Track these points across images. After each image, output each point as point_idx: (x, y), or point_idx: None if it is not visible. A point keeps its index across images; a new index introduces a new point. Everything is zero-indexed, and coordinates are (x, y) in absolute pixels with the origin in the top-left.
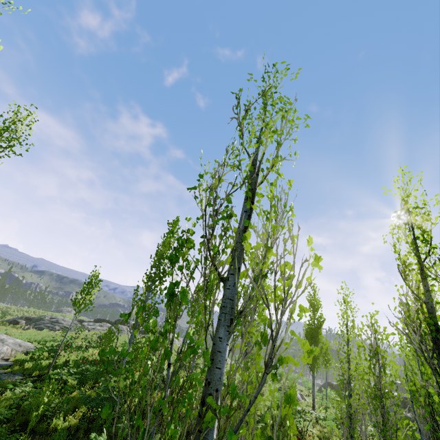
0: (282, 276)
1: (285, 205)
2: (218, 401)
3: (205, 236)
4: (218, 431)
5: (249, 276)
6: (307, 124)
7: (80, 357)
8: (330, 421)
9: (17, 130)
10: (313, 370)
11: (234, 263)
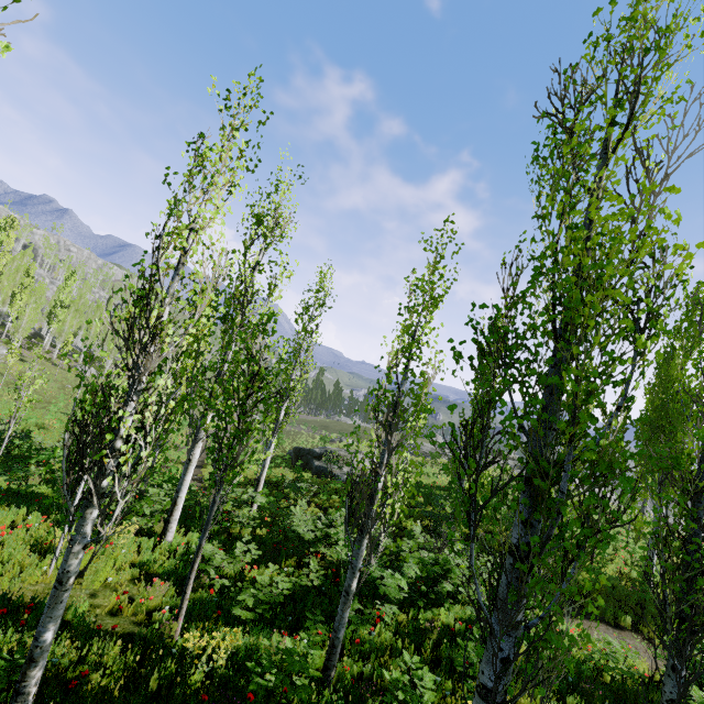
0: (391, 417)
1: (414, 375)
2: (382, 467)
3: (393, 390)
4: (372, 471)
5: (376, 418)
6: (431, 311)
7: (431, 482)
8: None
9: (324, 289)
10: None
11: (394, 409)
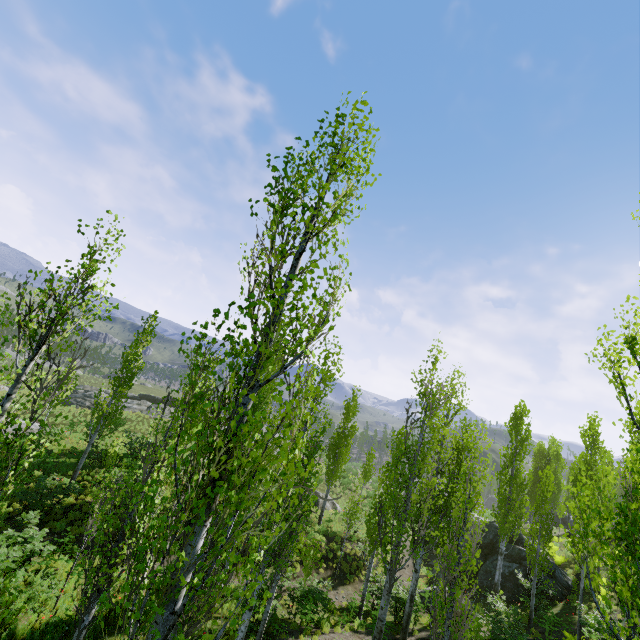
0: None
1: None
2: None
3: None
4: None
5: None
6: None
7: (70, 447)
8: (312, 533)
9: None
10: (329, 483)
11: None
